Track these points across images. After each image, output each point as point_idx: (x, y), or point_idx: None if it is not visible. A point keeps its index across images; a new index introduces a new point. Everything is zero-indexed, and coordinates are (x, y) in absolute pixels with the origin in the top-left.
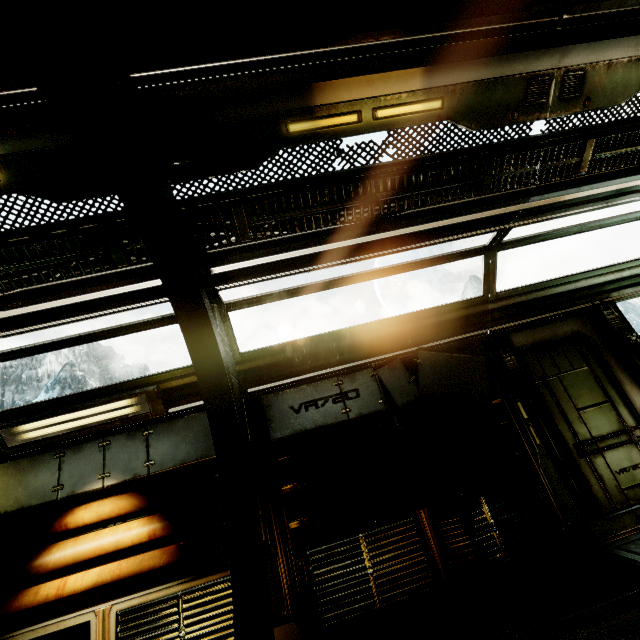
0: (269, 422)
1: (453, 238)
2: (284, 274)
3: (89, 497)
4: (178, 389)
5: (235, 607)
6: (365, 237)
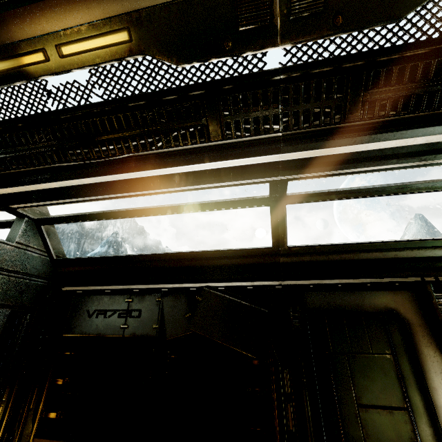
0: (68, 318)
1: (214, 185)
2: (59, 202)
3: None
4: None
5: None
6: (101, 177)
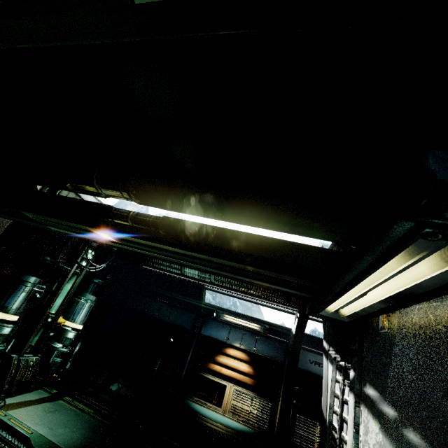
0: (299, 360)
1: None
2: None
3: (232, 346)
4: (273, 330)
5: (281, 414)
6: None
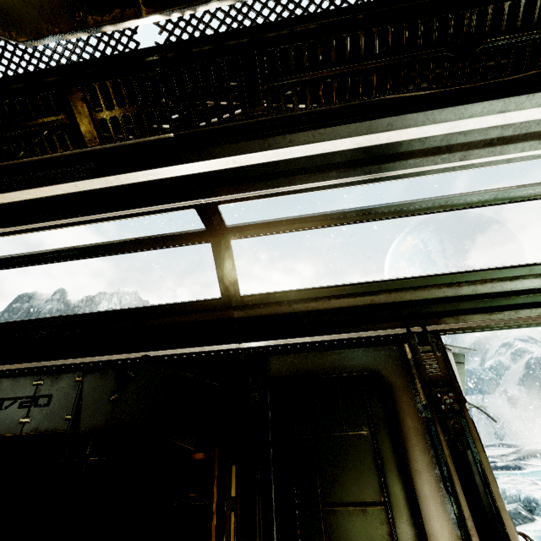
0: None
1: (123, 214)
2: None
3: None
4: None
5: None
6: None
